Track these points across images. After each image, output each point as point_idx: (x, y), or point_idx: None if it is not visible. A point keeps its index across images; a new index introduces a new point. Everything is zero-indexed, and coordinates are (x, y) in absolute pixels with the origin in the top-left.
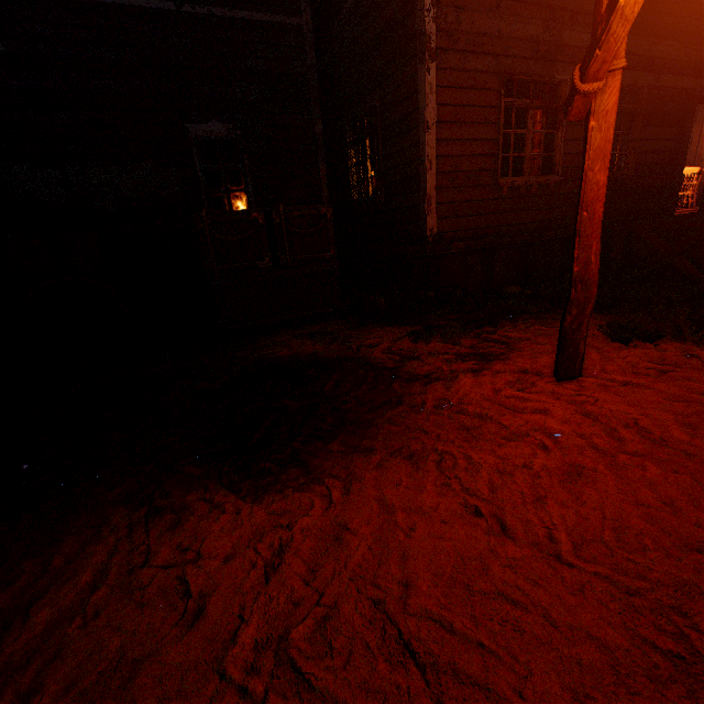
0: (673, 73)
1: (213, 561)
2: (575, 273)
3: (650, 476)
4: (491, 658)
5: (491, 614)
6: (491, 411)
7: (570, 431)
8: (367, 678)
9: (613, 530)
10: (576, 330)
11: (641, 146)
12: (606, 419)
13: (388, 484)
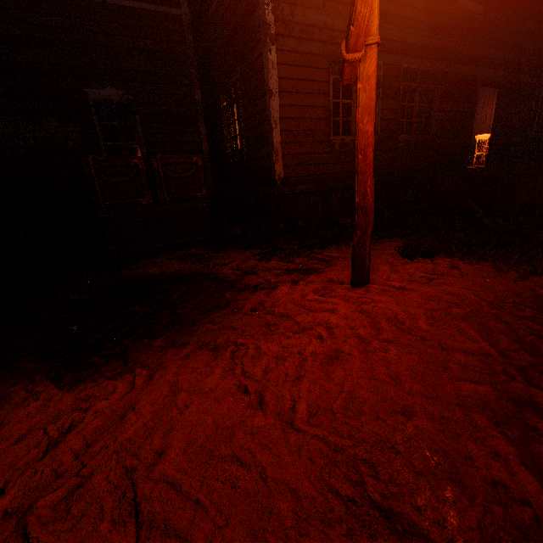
0: (461, 63)
1: (5, 442)
2: (357, 202)
3: (389, 357)
4: (200, 512)
5: (218, 474)
6: (291, 311)
7: (345, 325)
8: (86, 538)
9: (344, 400)
10: (362, 247)
11: (440, 116)
12: (375, 315)
13: (186, 371)
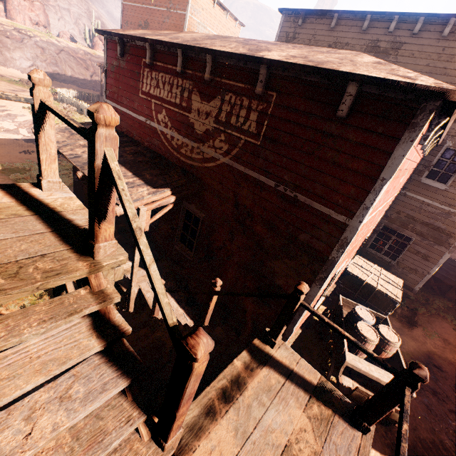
0: None
1: None
2: None
3: None
4: None
5: None
6: None
7: None
8: None
9: None
10: None
11: None
12: None
13: None
